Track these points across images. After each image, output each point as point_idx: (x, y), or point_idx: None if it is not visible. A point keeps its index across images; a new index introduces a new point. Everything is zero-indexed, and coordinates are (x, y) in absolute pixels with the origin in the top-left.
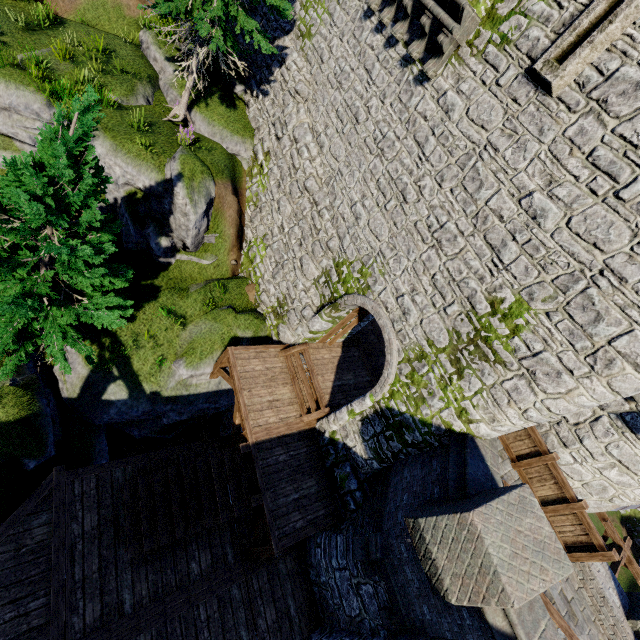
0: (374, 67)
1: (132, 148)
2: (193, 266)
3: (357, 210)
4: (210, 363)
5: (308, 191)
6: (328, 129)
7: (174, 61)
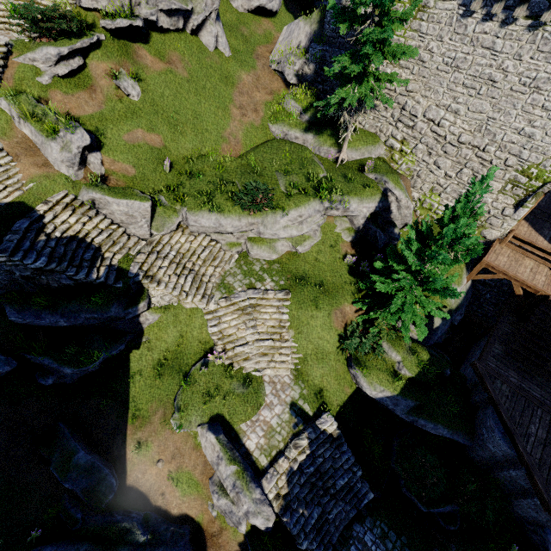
0: (495, 43)
1: (367, 193)
2: (404, 235)
3: (527, 132)
4: (464, 277)
5: (464, 144)
6: (458, 99)
7: (308, 130)
